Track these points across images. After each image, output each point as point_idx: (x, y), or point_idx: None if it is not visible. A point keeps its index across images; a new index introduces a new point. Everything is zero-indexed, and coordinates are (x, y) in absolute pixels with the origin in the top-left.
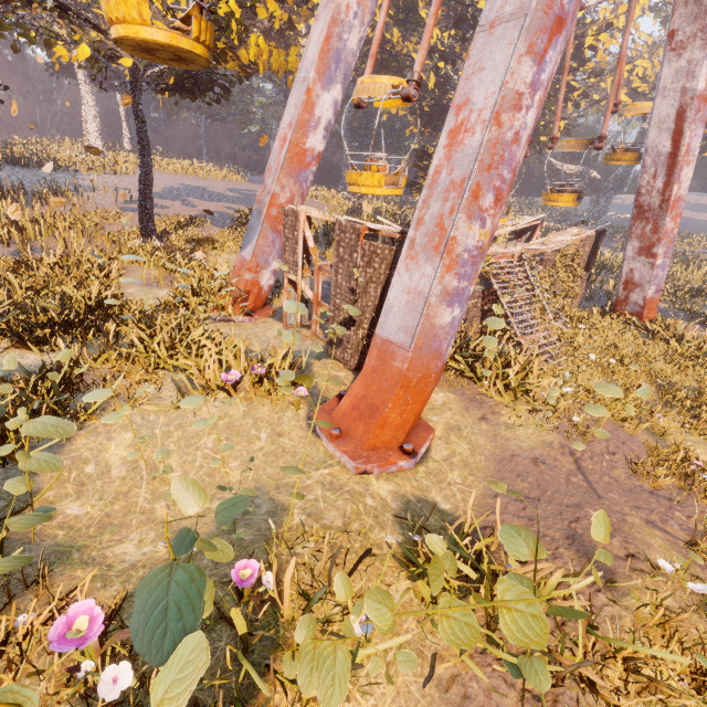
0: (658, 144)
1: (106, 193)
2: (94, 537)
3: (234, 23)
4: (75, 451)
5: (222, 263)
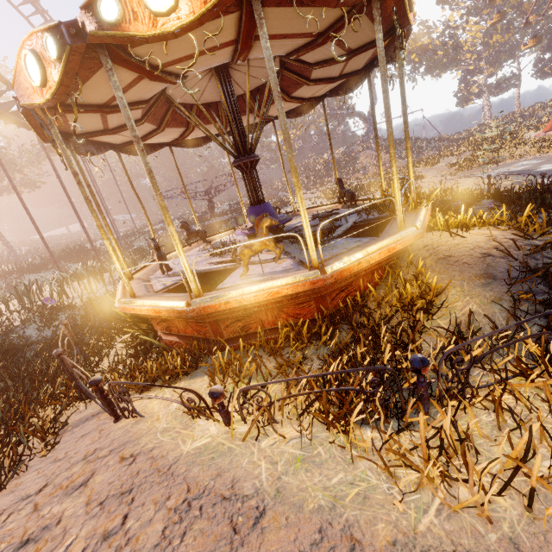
0: None
1: None
2: None
3: None
4: None
5: None
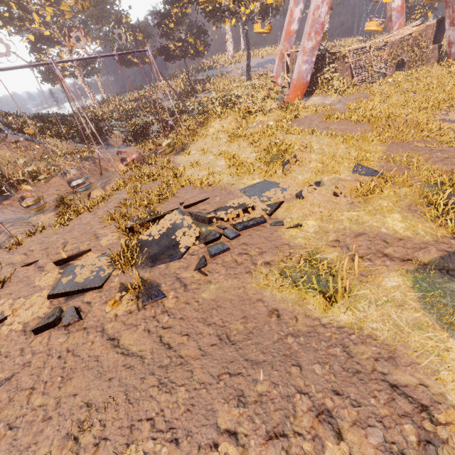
0: None
1: (236, 72)
2: None
3: None
4: None
5: (269, 82)
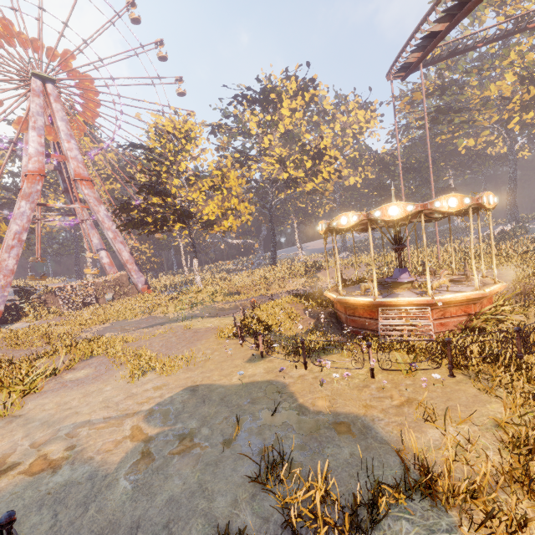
0: (115, 249)
1: None
2: None
3: None
4: None
5: None
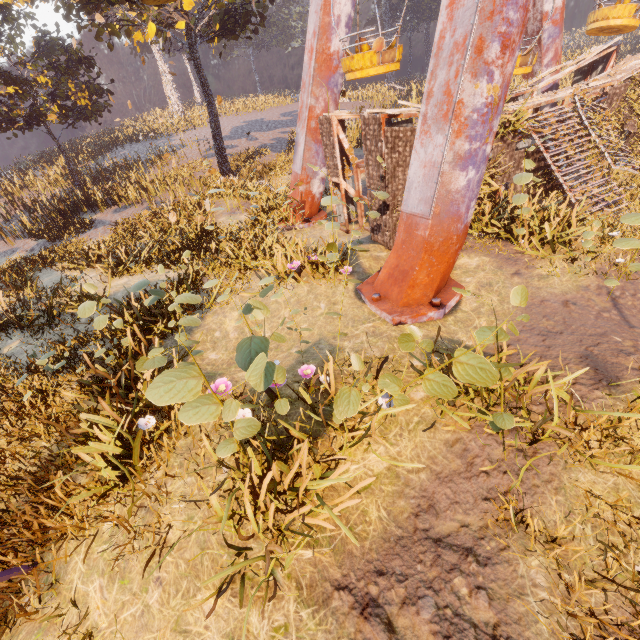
0: None
1: (192, 147)
2: (226, 369)
3: None
4: (207, 325)
5: (282, 183)
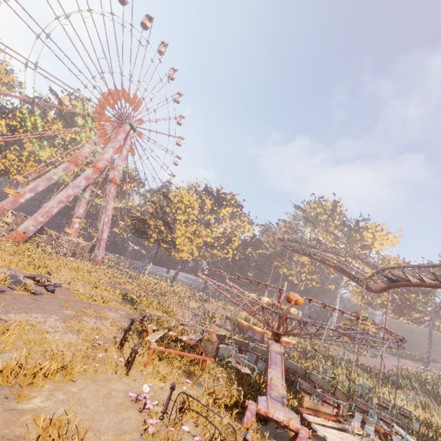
0: (101, 228)
1: None
2: None
3: (13, 173)
4: None
5: None
